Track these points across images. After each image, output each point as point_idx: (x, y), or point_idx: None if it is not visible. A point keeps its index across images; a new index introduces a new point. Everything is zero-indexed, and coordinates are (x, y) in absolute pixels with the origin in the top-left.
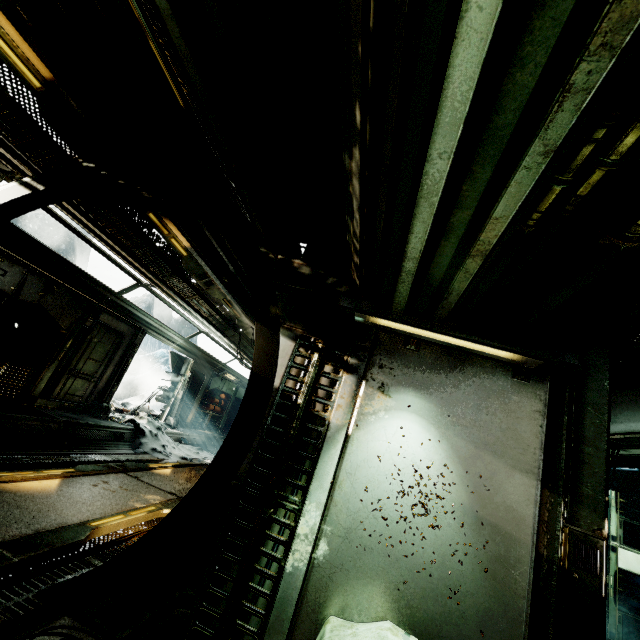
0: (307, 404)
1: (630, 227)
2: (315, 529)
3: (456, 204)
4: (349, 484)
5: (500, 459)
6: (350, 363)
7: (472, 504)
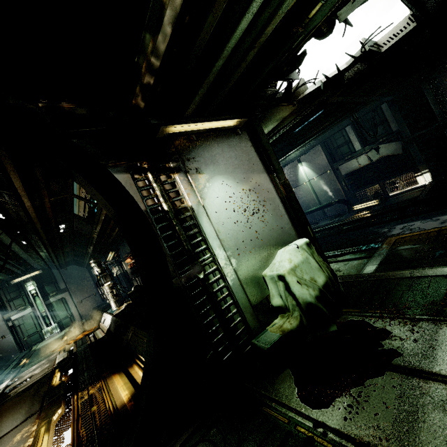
0: (171, 206)
1: (305, 20)
2: (226, 258)
3: (269, 4)
4: (221, 227)
5: (254, 173)
6: (173, 167)
7: (259, 197)
